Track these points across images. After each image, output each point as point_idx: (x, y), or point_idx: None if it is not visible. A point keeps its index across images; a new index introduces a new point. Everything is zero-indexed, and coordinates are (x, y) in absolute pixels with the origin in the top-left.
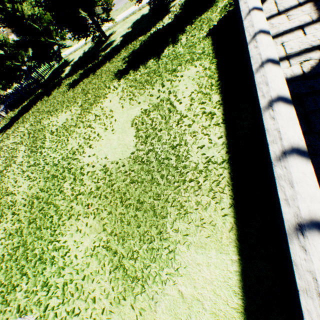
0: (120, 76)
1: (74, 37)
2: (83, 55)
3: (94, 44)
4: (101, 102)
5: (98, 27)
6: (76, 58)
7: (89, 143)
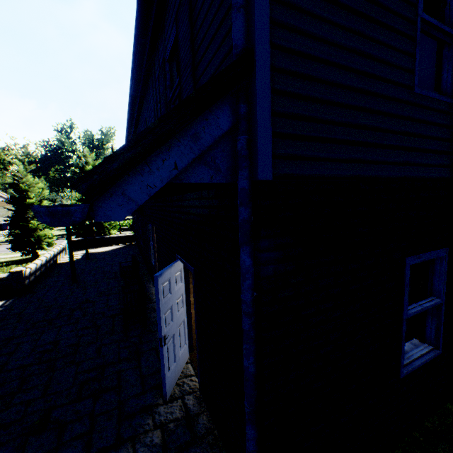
0: None
1: None
2: None
3: None
4: None
5: None
6: None
7: None
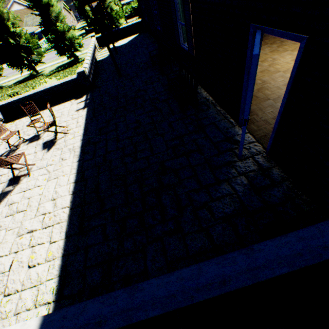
0: (50, 76)
1: (14, 67)
2: (17, 82)
3: (27, 77)
4: (38, 81)
5: (33, 66)
6: (11, 84)
7: (33, 89)
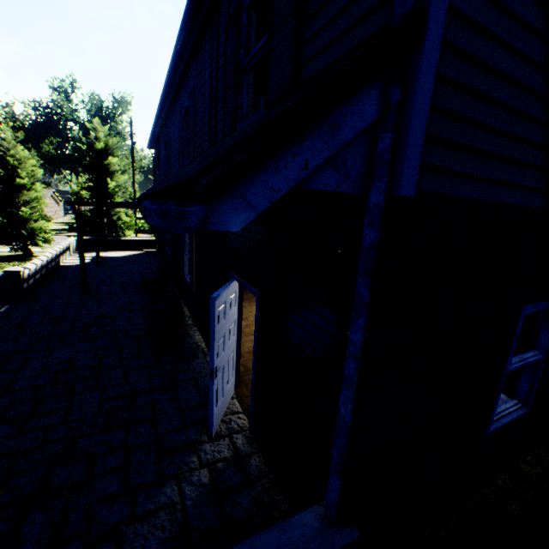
0: None
1: None
2: None
3: None
4: None
5: None
6: None
7: None
